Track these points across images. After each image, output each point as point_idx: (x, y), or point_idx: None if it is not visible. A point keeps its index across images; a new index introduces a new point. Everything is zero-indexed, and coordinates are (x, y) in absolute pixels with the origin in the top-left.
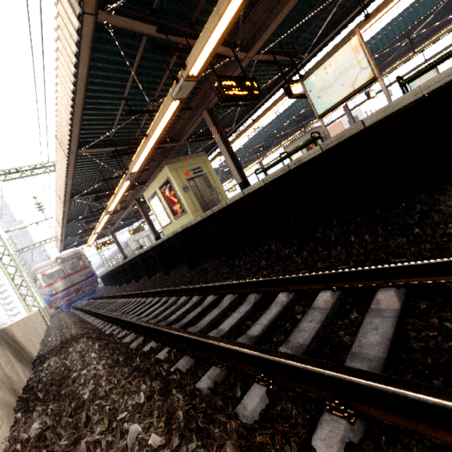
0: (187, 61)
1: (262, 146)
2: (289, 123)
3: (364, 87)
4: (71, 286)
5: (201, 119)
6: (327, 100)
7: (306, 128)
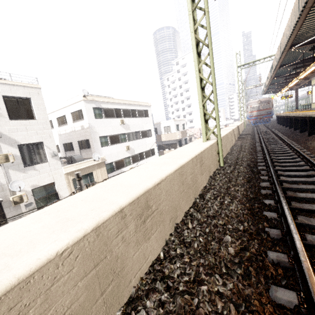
0: None
1: None
2: None
3: None
4: (259, 115)
5: None
6: None
7: None
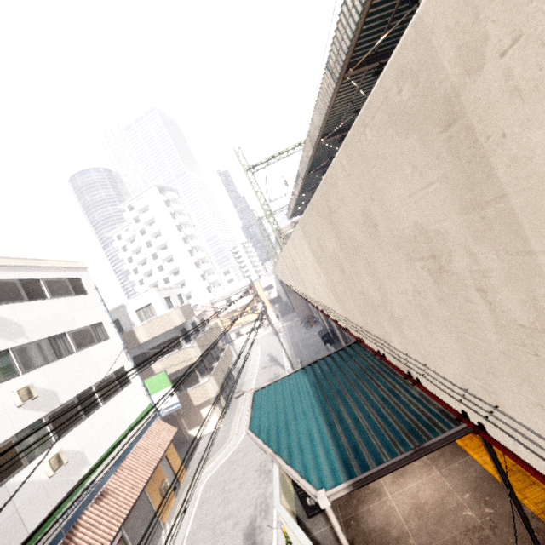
0: None
1: None
2: None
3: None
4: None
5: None
6: None
7: None
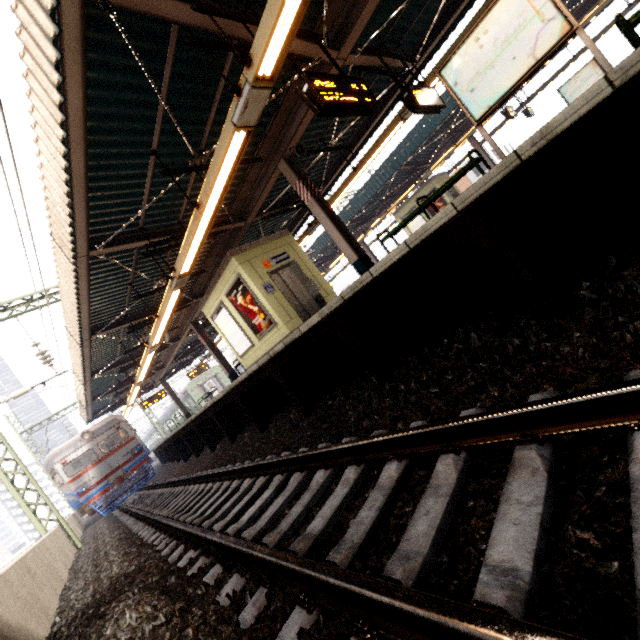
0: (253, 50)
1: (361, 217)
2: (395, 178)
3: (553, 51)
4: (110, 473)
5: (276, 175)
6: (488, 91)
7: (422, 178)
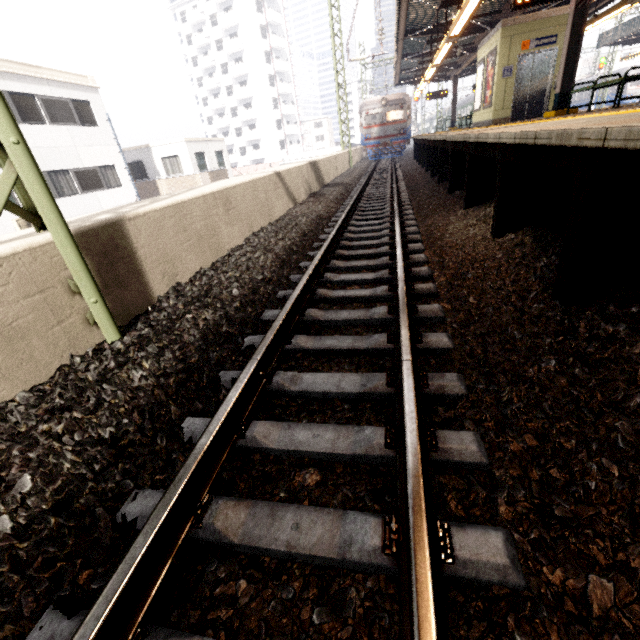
0: None
1: None
2: None
3: None
4: (383, 137)
5: None
6: None
7: None
